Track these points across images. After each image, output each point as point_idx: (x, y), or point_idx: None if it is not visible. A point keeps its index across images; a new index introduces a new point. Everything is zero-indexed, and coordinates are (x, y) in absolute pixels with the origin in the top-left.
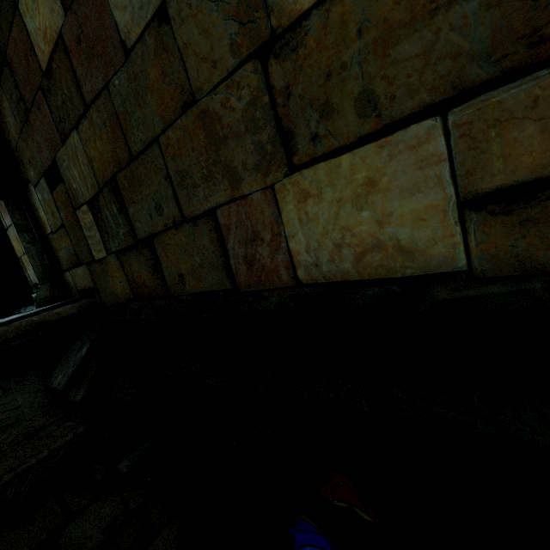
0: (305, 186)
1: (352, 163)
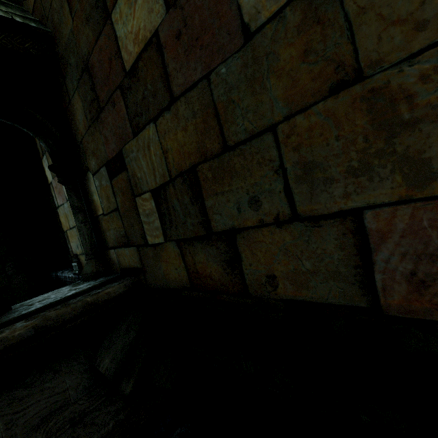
0: None
1: None
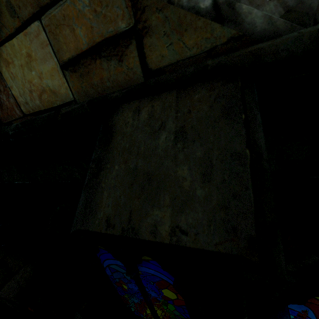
0: (5, 57)
1: (18, 44)
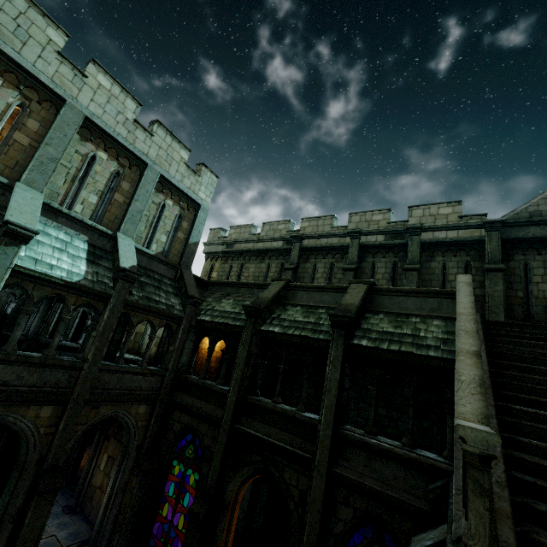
0: None
1: None
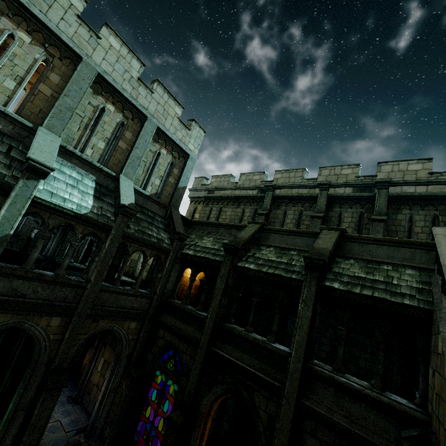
0: None
1: None
